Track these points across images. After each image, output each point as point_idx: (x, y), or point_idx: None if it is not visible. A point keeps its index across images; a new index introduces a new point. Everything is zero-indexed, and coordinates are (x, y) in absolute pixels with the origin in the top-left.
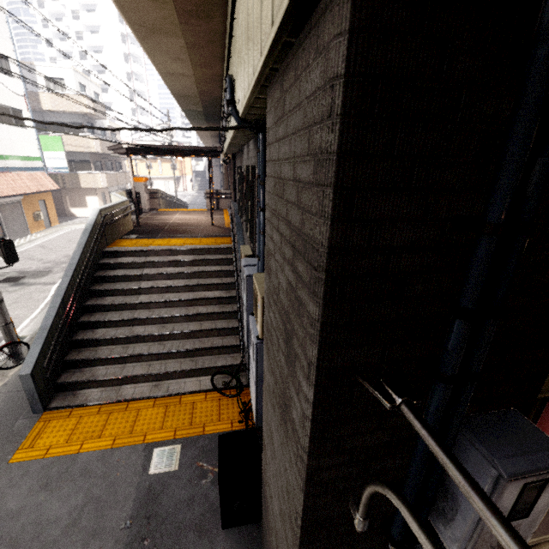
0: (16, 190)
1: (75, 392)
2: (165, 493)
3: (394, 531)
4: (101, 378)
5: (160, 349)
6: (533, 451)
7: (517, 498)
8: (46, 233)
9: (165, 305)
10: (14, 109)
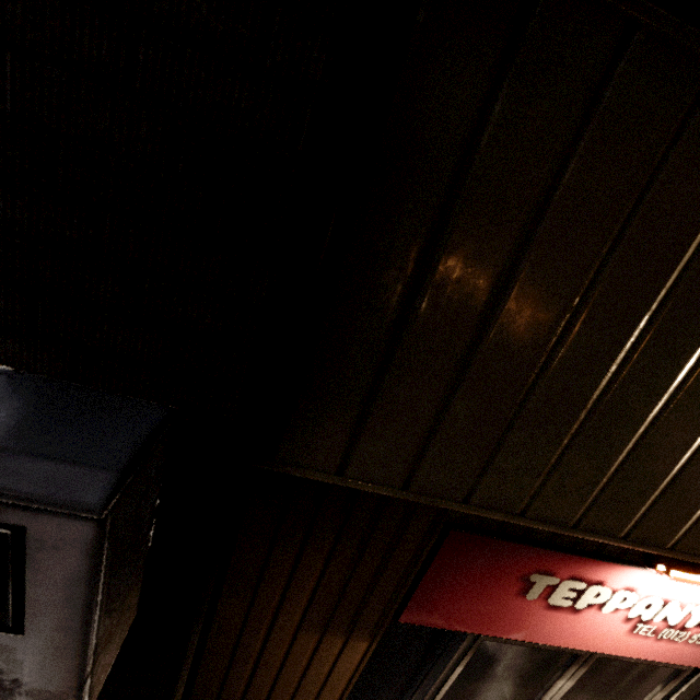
0: None
1: None
2: None
3: None
4: None
5: None
6: (28, 452)
7: None
8: None
9: None
10: None
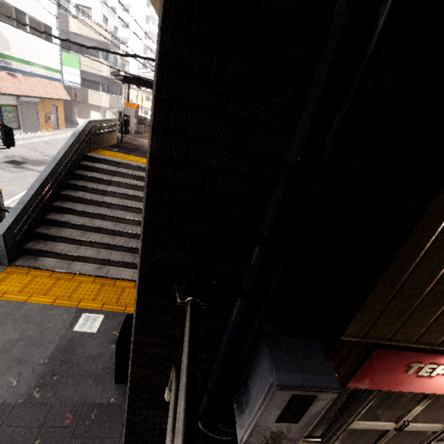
0: (35, 93)
1: (37, 257)
2: (81, 347)
3: (200, 408)
4: (59, 252)
5: (110, 241)
6: (310, 372)
7: (287, 405)
8: (53, 133)
9: (123, 209)
10: (45, 25)
